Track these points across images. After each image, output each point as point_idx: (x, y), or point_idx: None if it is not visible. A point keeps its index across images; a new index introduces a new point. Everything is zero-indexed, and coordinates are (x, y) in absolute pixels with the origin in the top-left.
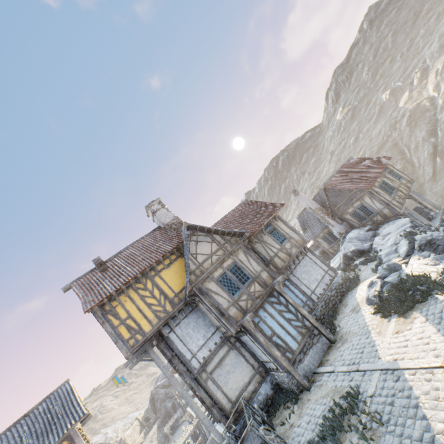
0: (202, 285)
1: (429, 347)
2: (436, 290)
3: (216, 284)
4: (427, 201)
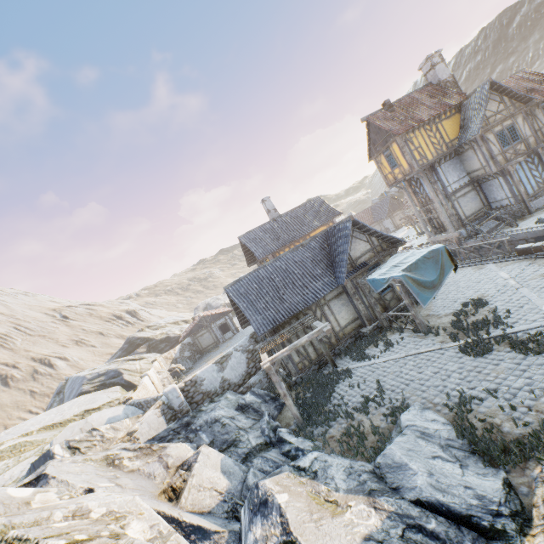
0: (483, 135)
1: None
2: None
3: (493, 136)
4: None
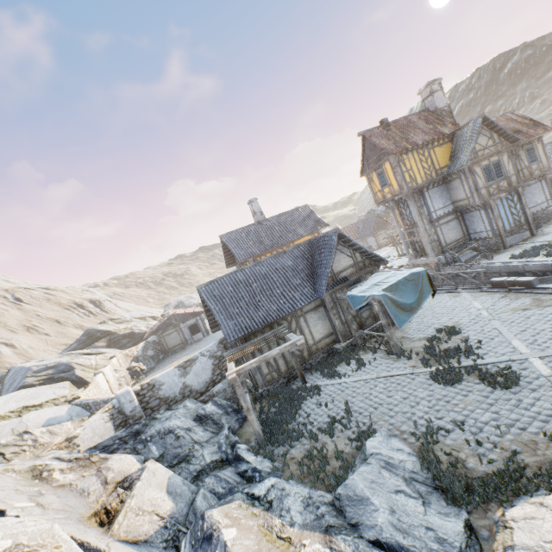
0: (471, 167)
1: None
2: None
3: (480, 170)
4: None
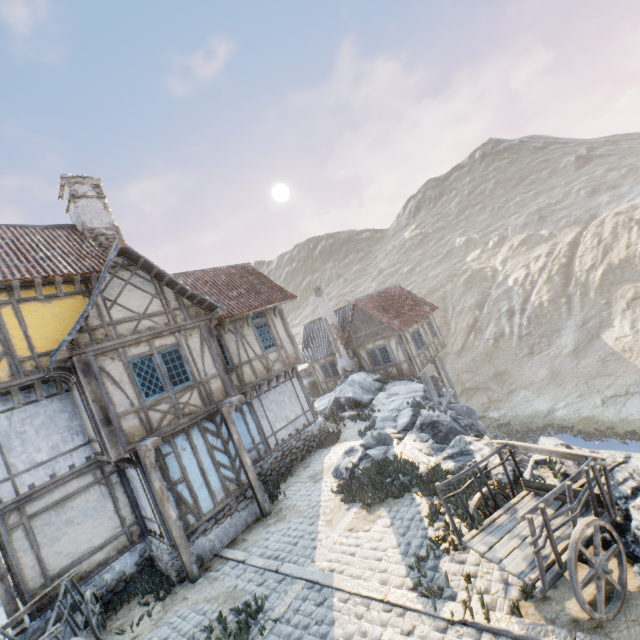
0: (95, 359)
1: (380, 565)
2: (417, 487)
3: (124, 366)
4: (447, 374)
